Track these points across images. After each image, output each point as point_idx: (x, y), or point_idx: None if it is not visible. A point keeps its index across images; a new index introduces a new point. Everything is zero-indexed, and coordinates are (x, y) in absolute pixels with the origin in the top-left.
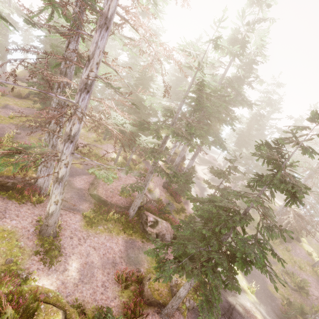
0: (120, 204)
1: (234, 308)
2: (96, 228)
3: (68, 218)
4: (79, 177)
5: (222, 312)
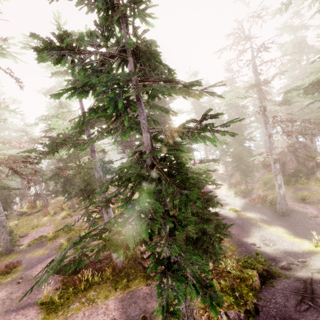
0: None
1: (312, 281)
2: (66, 311)
3: None
4: (42, 263)
5: (297, 299)
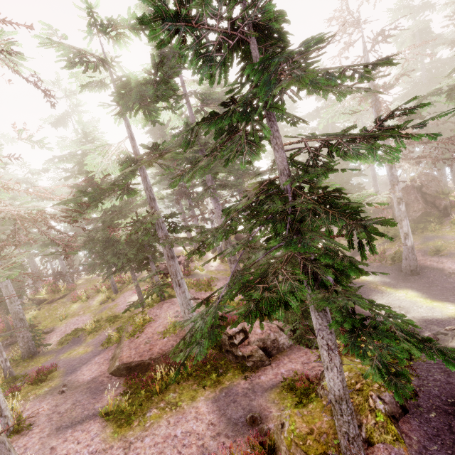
0: (169, 348)
1: None
2: (142, 420)
3: (70, 444)
4: (87, 364)
5: None
